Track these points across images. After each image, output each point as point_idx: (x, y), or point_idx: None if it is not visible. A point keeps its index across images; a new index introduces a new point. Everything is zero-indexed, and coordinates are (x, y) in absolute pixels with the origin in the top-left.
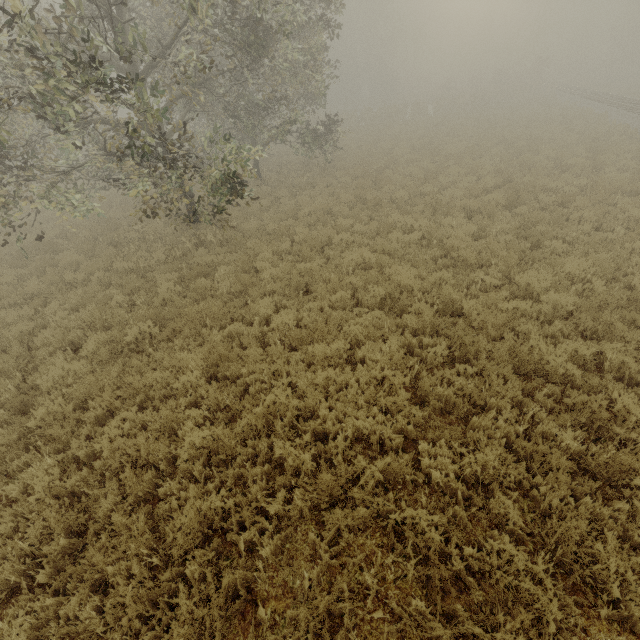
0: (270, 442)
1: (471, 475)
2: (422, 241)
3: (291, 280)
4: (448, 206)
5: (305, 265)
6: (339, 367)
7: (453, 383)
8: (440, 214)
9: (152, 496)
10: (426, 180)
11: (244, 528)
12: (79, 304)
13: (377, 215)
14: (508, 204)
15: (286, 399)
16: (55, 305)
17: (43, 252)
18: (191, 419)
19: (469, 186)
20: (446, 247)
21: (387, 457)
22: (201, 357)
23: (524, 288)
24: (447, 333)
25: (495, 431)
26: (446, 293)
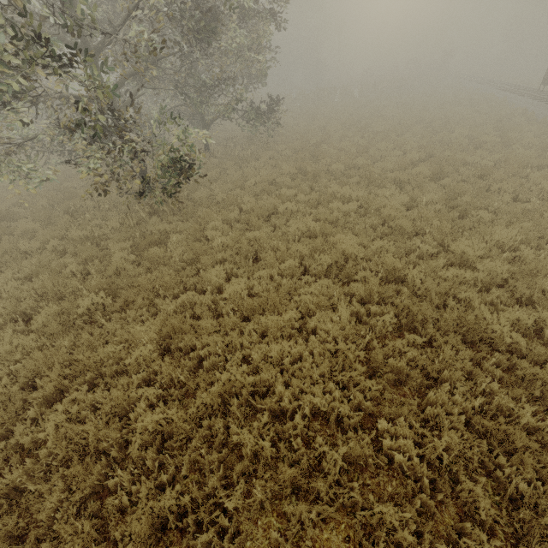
0: (226, 421)
1: (435, 458)
2: (360, 210)
3: (241, 248)
4: (381, 178)
5: (254, 234)
6: (292, 338)
7: (404, 353)
8: (374, 185)
9: (102, 487)
10: (359, 154)
11: (201, 523)
12: (33, 273)
13: (317, 185)
14: (433, 176)
15: (241, 375)
16: (8, 274)
17: (0, 220)
18: (144, 397)
19: (397, 160)
20: (383, 216)
21: (350, 443)
22: (154, 329)
23: (459, 256)
24: (394, 302)
25: (452, 406)
26: (389, 262)
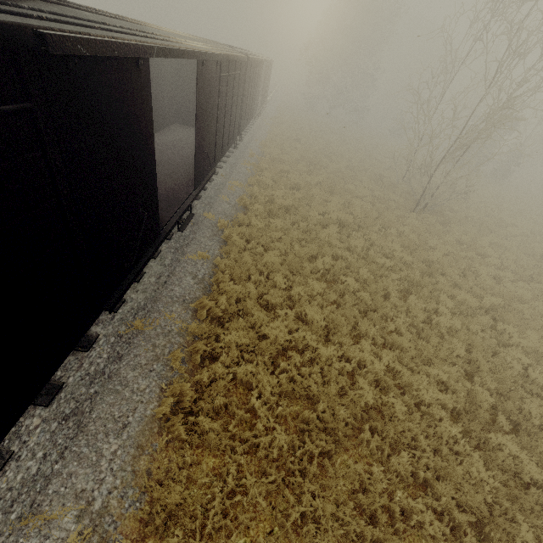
0: None
1: None
2: None
3: None
4: None
5: None
6: None
7: None
8: None
9: None
10: None
11: None
12: None
13: None
14: None
15: None
16: None
17: None
18: None
19: None
20: None
21: None
22: None
23: None
24: None
25: None
26: None
